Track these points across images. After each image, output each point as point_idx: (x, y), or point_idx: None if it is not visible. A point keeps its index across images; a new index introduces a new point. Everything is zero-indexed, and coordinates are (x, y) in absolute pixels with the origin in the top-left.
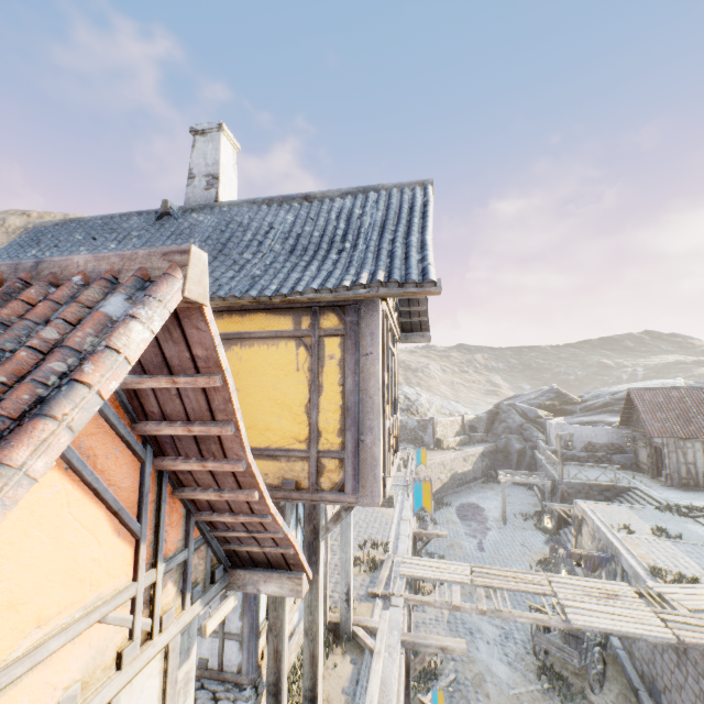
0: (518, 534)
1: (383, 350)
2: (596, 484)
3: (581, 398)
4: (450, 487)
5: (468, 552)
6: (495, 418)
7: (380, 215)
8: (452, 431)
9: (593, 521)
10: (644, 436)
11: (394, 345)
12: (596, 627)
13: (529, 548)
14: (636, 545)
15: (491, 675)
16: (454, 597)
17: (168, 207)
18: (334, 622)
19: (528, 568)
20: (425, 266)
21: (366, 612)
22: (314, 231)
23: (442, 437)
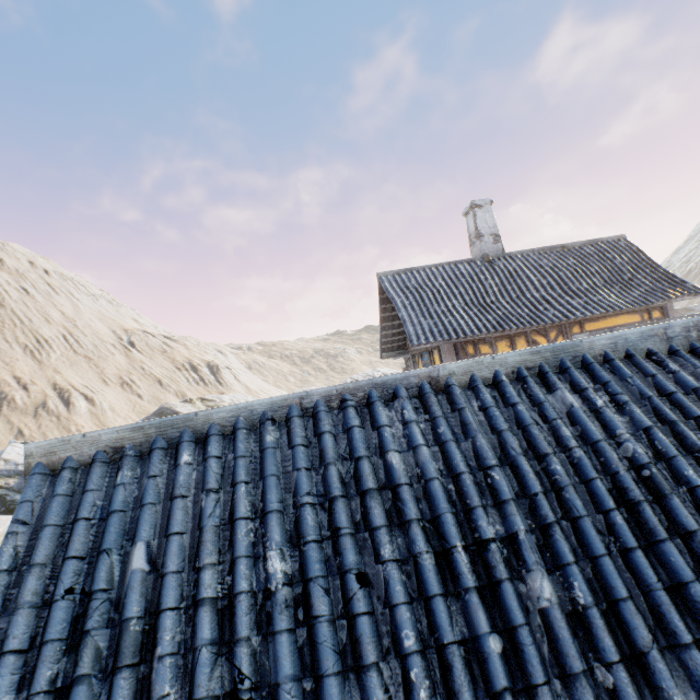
0: None
1: None
2: None
3: None
4: None
5: None
6: None
7: (624, 258)
8: None
9: None
10: None
11: None
12: None
13: None
14: None
15: None
16: None
17: (489, 258)
18: None
19: None
20: (692, 285)
21: None
22: (602, 269)
23: None
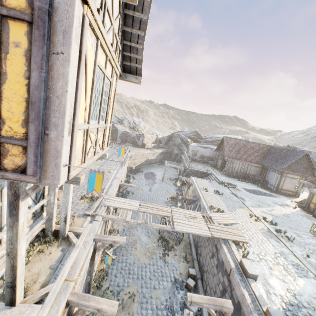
0: (166, 186)
1: (80, 57)
2: (200, 171)
3: (205, 137)
4: (144, 165)
5: (144, 192)
6: (170, 139)
7: None
8: (151, 141)
9: (195, 186)
10: (222, 155)
11: (112, 75)
12: (184, 231)
13: (169, 192)
14: (207, 196)
15: (139, 241)
16: (128, 217)
17: None
18: (57, 230)
19: (166, 199)
20: None
21: (80, 223)
22: None
23: (146, 143)
